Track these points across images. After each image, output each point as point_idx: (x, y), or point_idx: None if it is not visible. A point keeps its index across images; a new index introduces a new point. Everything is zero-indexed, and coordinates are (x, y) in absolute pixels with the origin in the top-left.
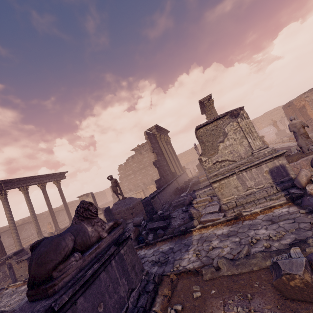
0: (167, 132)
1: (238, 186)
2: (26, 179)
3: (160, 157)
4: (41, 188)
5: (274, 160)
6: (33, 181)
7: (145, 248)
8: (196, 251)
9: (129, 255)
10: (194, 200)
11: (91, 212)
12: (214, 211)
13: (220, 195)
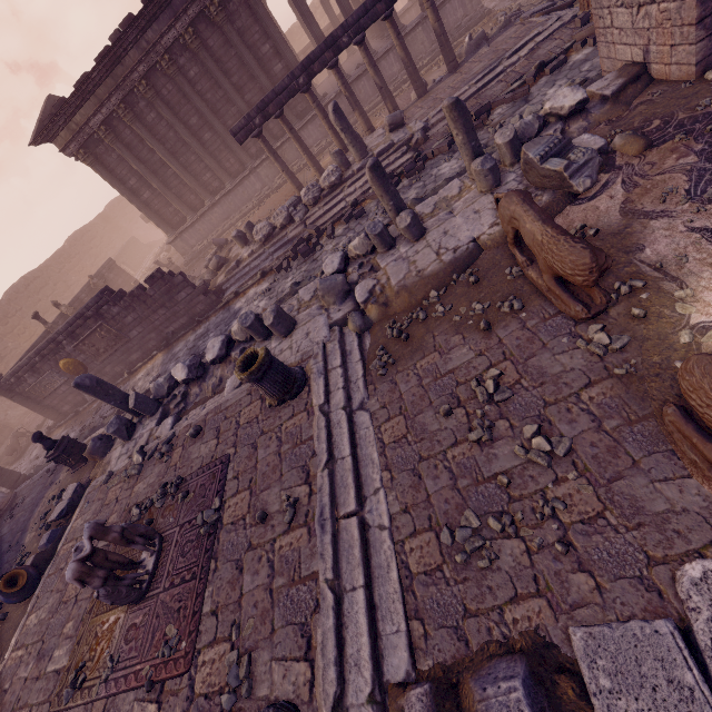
0: None
1: None
2: None
3: None
4: None
5: None
6: None
7: None
8: None
9: None
10: None
11: None
12: None
13: None
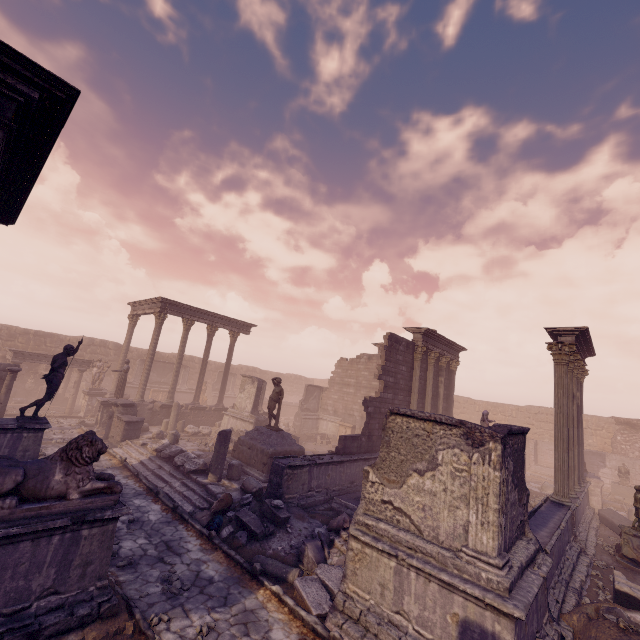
0: (461, 349)
1: (388, 588)
2: (196, 311)
3: (392, 394)
4: (209, 332)
5: (487, 609)
6: (204, 318)
7: (203, 540)
8: (208, 624)
9: (95, 544)
10: (347, 532)
11: (82, 455)
12: (332, 588)
13: (351, 571)
